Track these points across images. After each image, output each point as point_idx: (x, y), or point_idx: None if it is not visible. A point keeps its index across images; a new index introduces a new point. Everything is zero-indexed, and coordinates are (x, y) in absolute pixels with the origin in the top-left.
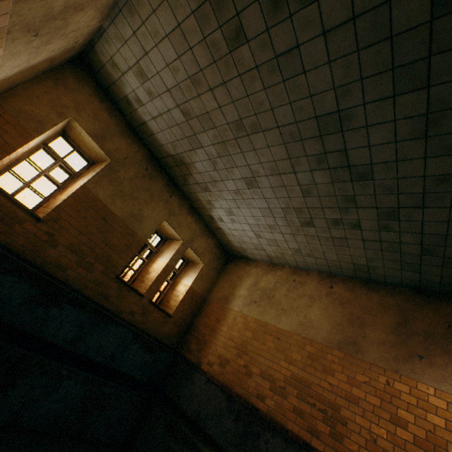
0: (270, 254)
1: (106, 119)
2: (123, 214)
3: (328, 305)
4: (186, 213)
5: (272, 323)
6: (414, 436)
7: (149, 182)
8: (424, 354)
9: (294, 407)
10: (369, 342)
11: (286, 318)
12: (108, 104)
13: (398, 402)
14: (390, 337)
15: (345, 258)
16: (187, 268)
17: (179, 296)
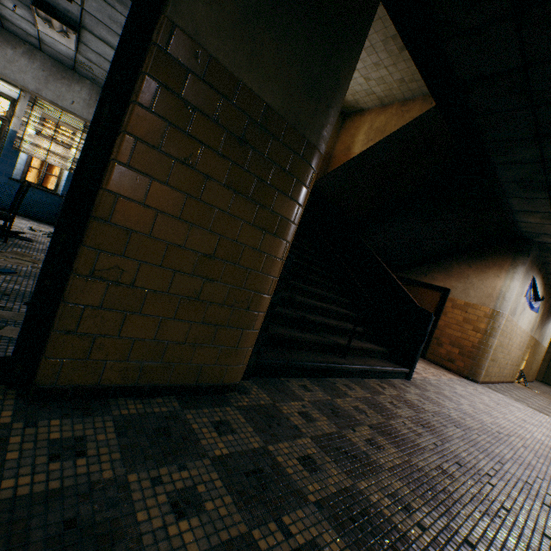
0: (380, 96)
1: None
2: None
3: None
4: None
5: None
6: None
7: None
8: None
9: None
10: None
11: None
12: None
13: None
14: None
15: None
16: None
17: None
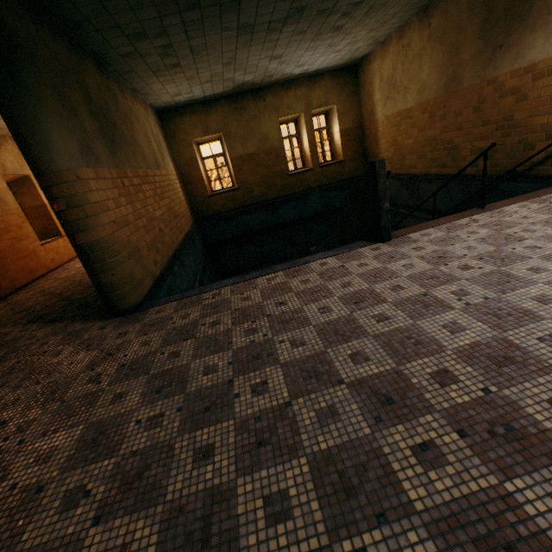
0: (368, 45)
1: (196, 119)
2: (257, 147)
3: (430, 53)
4: (285, 94)
5: (403, 108)
6: (495, 126)
7: (246, 114)
8: (503, 40)
9: (431, 159)
10: (463, 67)
11: (409, 95)
12: (187, 111)
13: (485, 107)
14: (478, 46)
15: (403, 3)
16: (330, 119)
17: (338, 144)
